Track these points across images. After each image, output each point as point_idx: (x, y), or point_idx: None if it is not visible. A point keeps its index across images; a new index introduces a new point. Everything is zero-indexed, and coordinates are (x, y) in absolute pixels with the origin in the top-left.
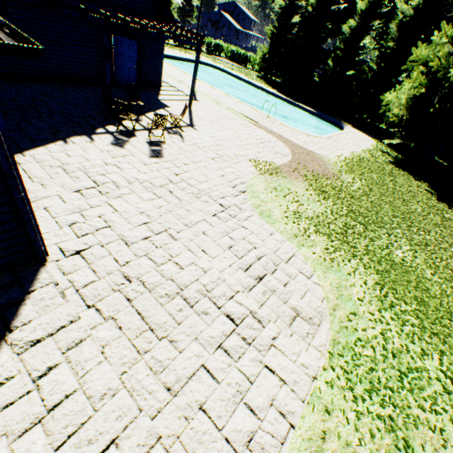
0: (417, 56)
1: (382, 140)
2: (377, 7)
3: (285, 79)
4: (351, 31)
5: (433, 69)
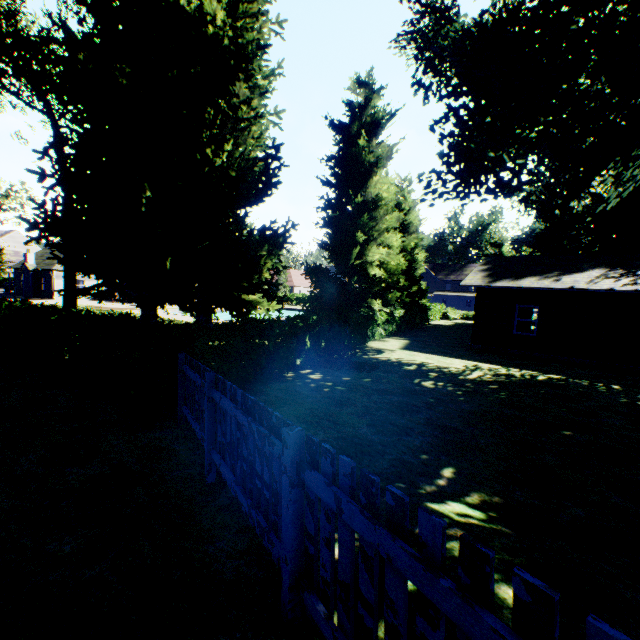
0: None
1: None
2: None
3: None
4: None
5: None
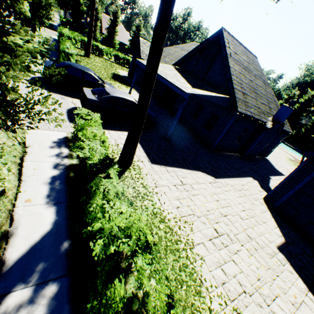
0: None
1: None
2: None
3: None
4: None
5: None
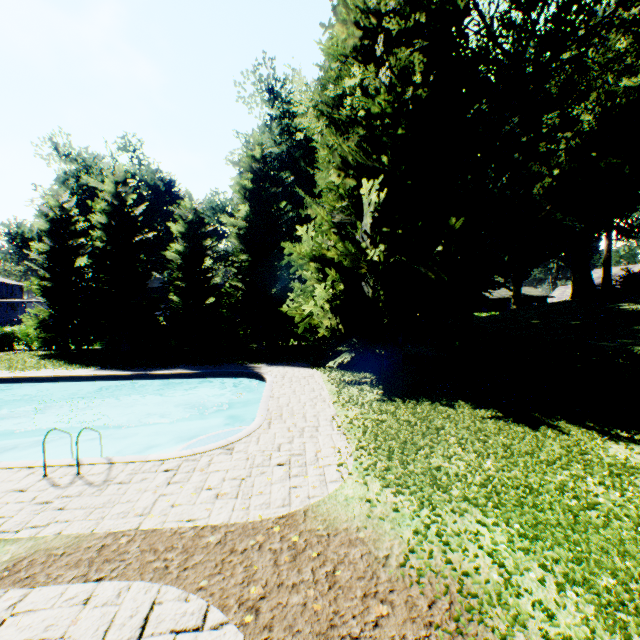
0: (299, 253)
1: (320, 362)
2: (200, 226)
3: (109, 340)
4: (182, 255)
5: (336, 258)
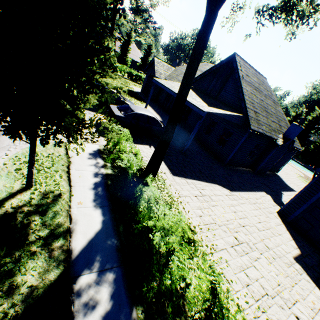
0: None
1: None
2: None
3: None
4: None
5: None
